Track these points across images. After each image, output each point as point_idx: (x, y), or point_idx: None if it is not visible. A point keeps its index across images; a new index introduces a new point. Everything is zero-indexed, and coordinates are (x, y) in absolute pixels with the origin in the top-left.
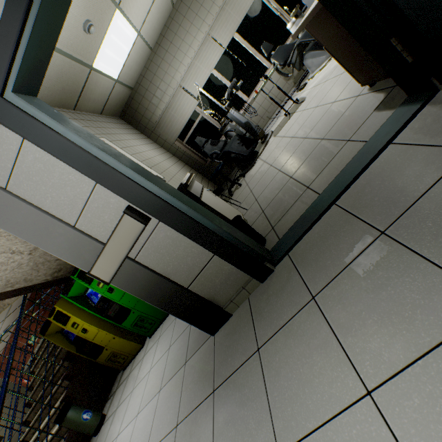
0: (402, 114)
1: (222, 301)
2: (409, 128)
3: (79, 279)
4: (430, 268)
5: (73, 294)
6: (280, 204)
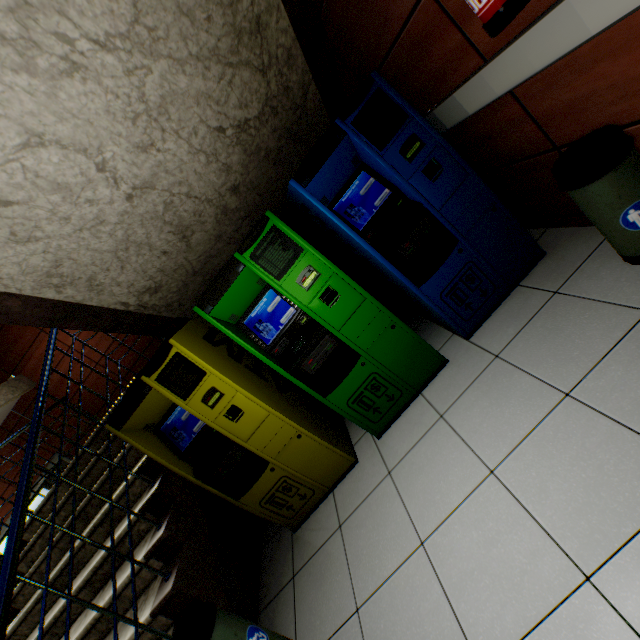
0: None
1: None
2: None
3: (253, 263)
4: None
5: (221, 313)
6: None
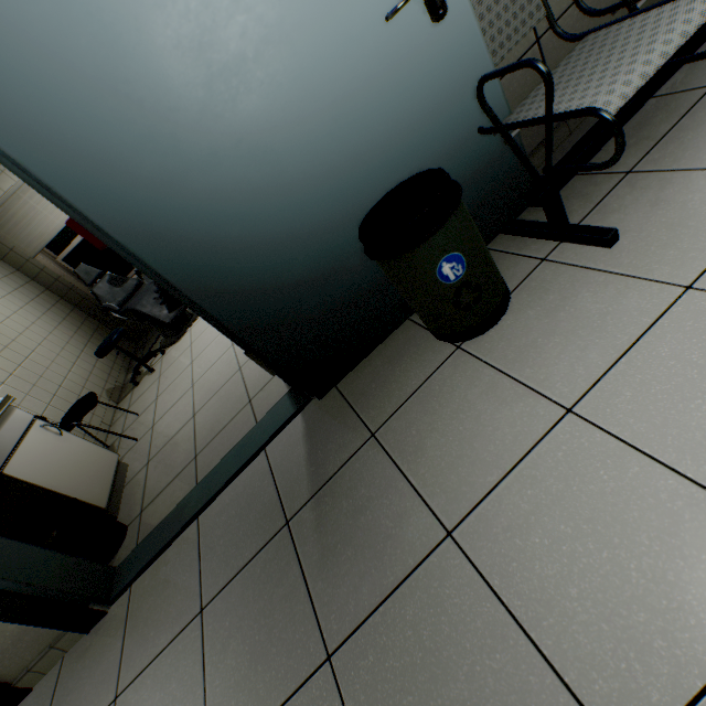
0: (283, 411)
1: (11, 673)
2: (281, 437)
3: None
4: (201, 700)
5: None
6: (166, 466)
